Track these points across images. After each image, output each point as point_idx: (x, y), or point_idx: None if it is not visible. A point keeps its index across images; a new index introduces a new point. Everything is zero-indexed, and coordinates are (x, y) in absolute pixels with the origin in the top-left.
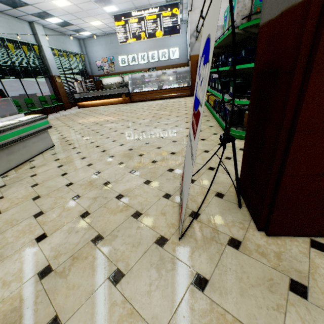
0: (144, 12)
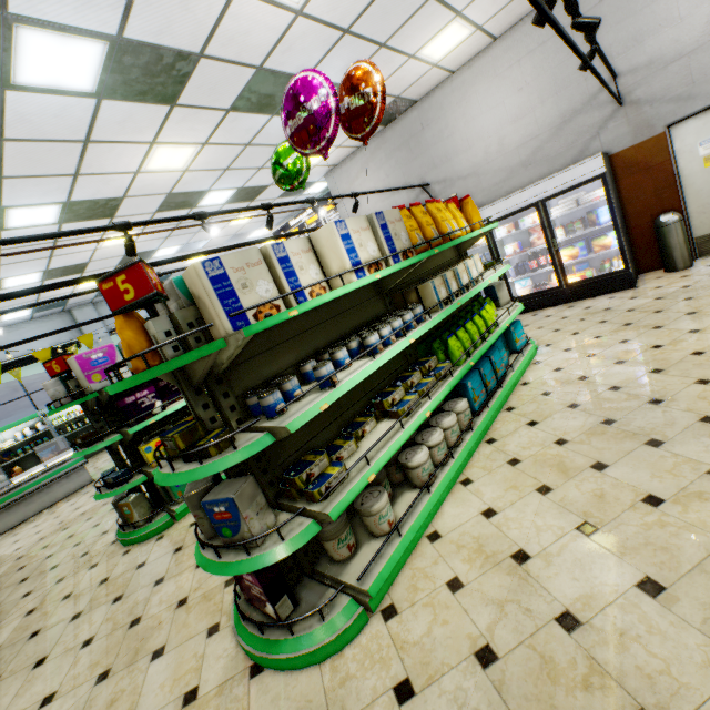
0: (302, 217)
